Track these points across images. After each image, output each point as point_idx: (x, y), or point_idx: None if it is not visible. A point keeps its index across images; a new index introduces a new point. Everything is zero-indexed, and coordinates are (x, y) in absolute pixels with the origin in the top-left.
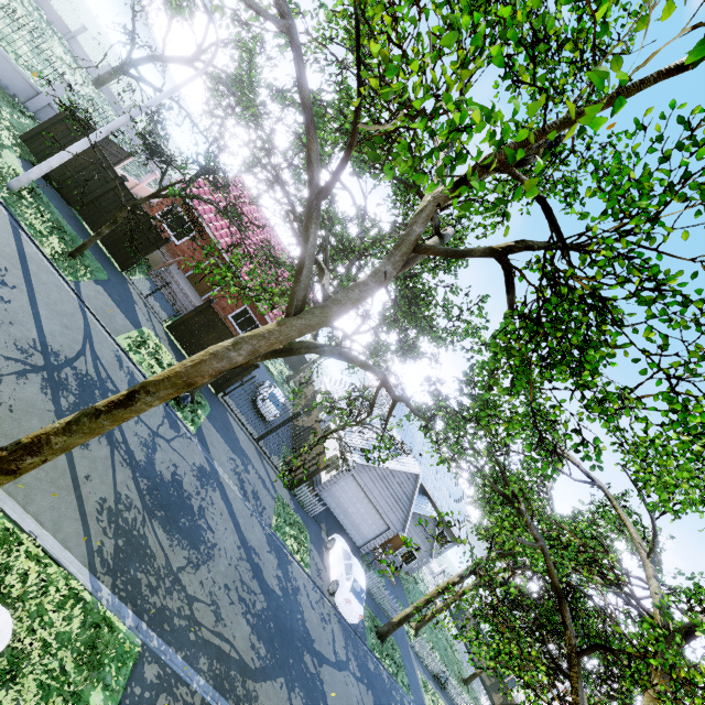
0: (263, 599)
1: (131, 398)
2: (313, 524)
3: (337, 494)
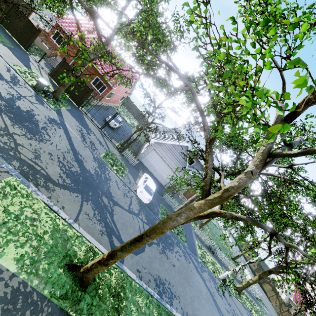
0: (79, 170)
1: None
2: (133, 169)
3: (148, 159)
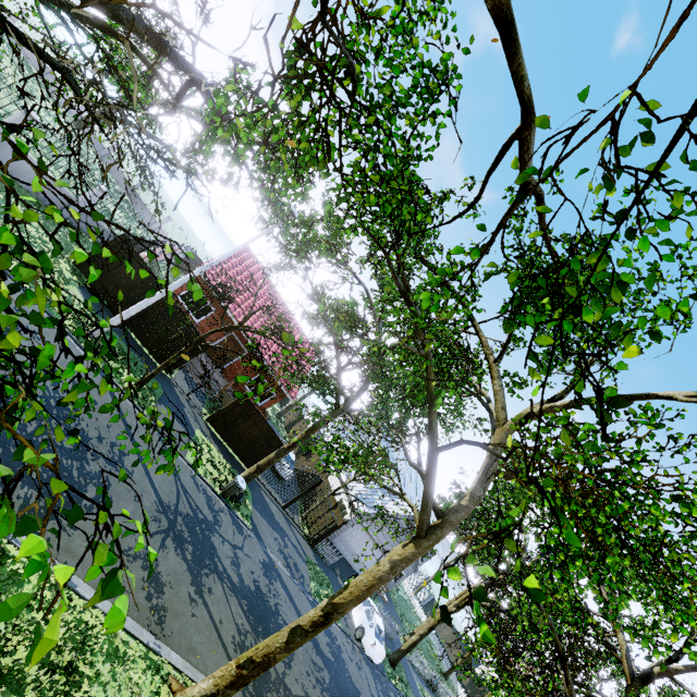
0: (327, 671)
1: (328, 619)
2: (331, 573)
3: (346, 538)
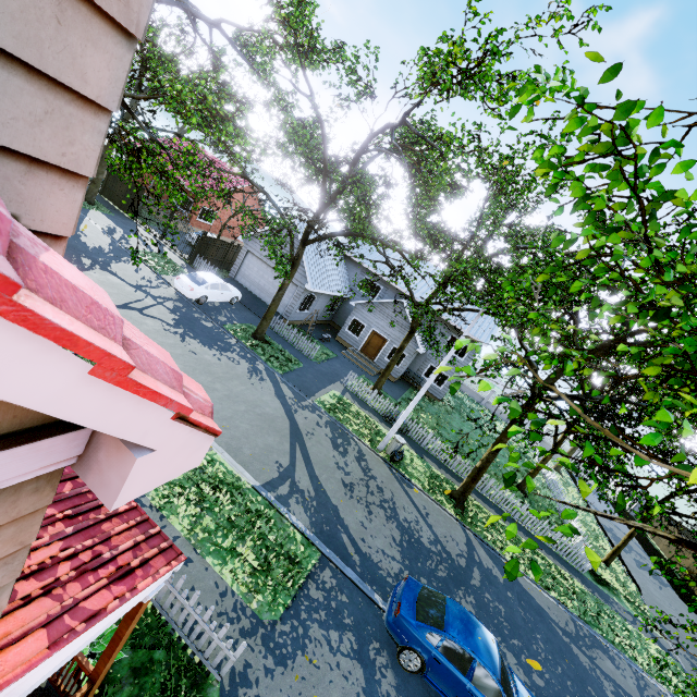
0: None
1: None
2: None
3: (247, 273)
